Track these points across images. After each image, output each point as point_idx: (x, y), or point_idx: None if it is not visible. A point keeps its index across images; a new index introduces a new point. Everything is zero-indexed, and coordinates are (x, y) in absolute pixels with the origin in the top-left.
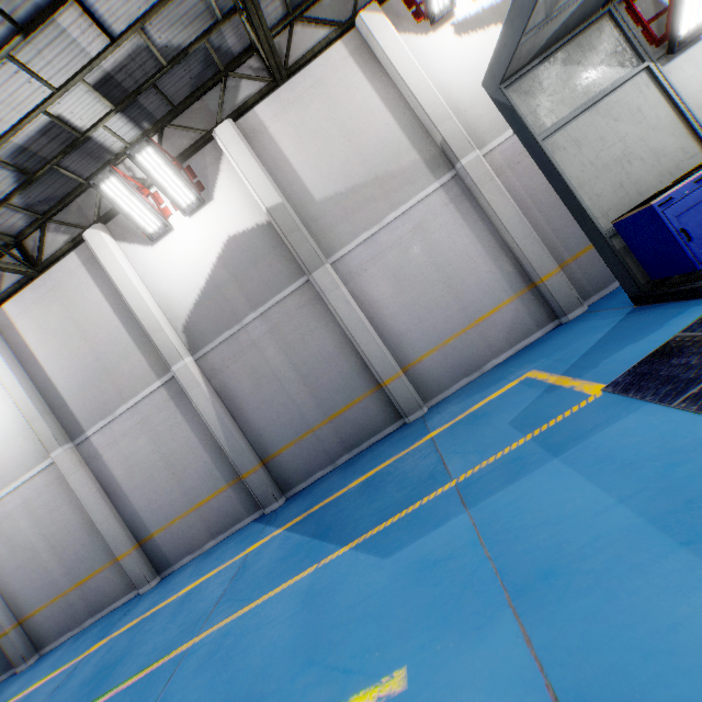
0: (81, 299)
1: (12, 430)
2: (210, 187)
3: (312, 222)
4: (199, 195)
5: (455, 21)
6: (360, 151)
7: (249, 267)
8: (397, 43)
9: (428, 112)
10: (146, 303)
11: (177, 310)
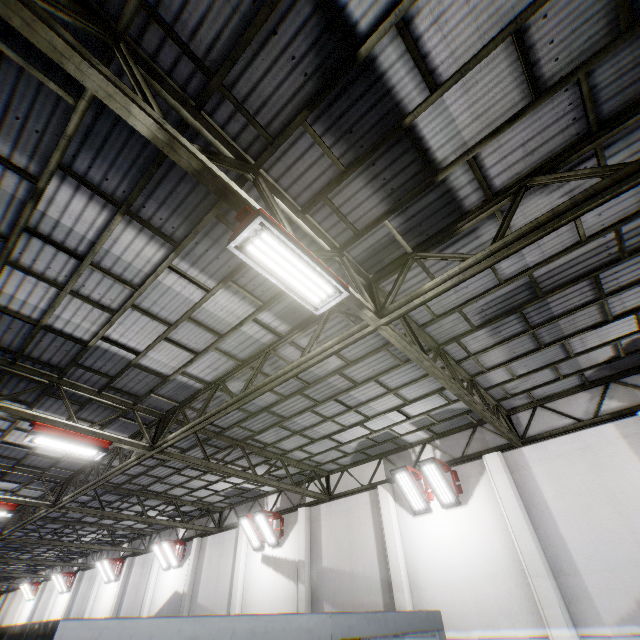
0: (145, 574)
1: (108, 614)
2: (185, 559)
3: (191, 610)
4: (177, 564)
5: (264, 552)
6: (216, 589)
7: (171, 612)
8: (241, 549)
9: (232, 595)
10: (147, 598)
11: (152, 609)
